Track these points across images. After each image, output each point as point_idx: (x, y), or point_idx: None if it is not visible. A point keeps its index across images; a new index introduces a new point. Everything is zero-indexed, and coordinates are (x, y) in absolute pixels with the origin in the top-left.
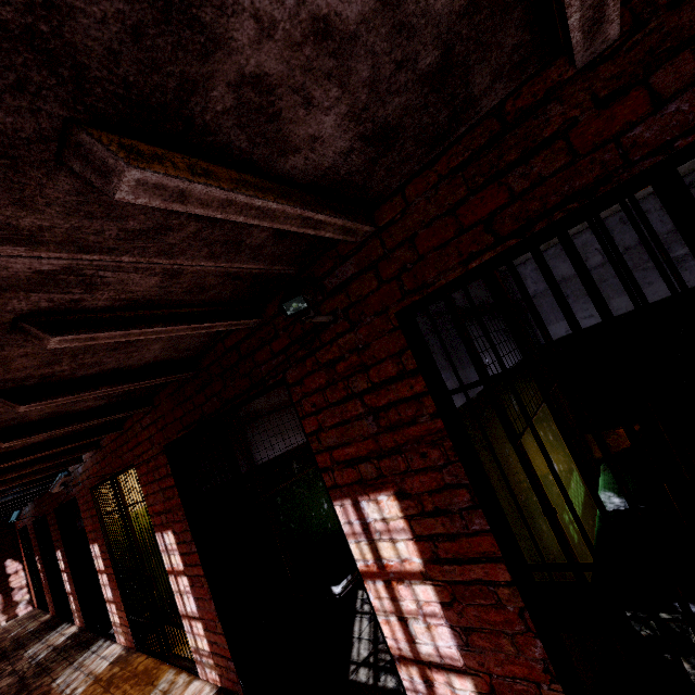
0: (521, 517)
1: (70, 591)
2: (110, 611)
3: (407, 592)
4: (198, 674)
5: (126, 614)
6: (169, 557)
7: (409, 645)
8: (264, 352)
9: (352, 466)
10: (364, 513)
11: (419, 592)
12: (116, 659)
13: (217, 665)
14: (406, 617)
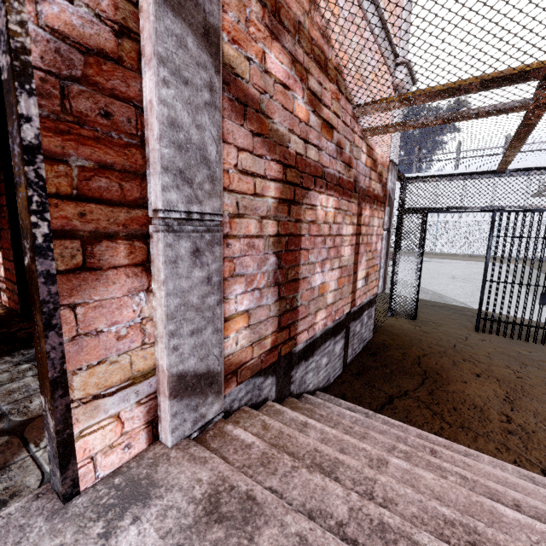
0: (11, 175)
1: None
2: None
3: None
4: None
5: None
6: None
7: None
8: None
9: None
10: None
11: None
12: None
13: None
14: None
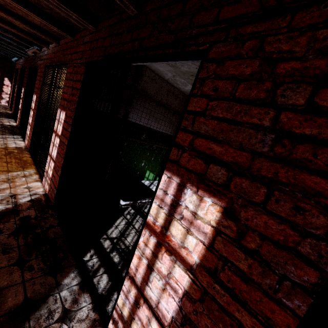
0: None
1: (20, 108)
2: (28, 128)
3: (168, 262)
4: (42, 181)
5: (32, 134)
6: (58, 124)
7: (142, 280)
8: (208, 14)
9: (204, 160)
10: (182, 196)
11: (177, 271)
12: (19, 147)
13: (50, 185)
14: (154, 269)
